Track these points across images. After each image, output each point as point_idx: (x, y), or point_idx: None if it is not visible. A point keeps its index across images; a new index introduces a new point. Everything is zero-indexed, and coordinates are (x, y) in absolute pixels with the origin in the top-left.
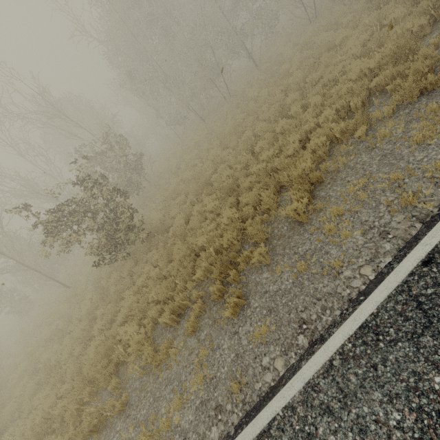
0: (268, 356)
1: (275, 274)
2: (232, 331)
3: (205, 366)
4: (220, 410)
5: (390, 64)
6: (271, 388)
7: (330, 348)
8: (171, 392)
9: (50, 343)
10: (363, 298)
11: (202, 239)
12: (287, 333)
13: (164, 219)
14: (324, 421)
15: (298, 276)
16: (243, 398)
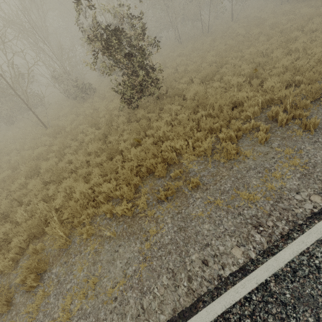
0: None
1: None
2: (311, 141)
3: (294, 157)
4: None
5: None
6: None
7: None
8: (257, 173)
9: (39, 160)
10: None
11: (247, 94)
12: None
13: (168, 91)
14: None
15: None
16: None
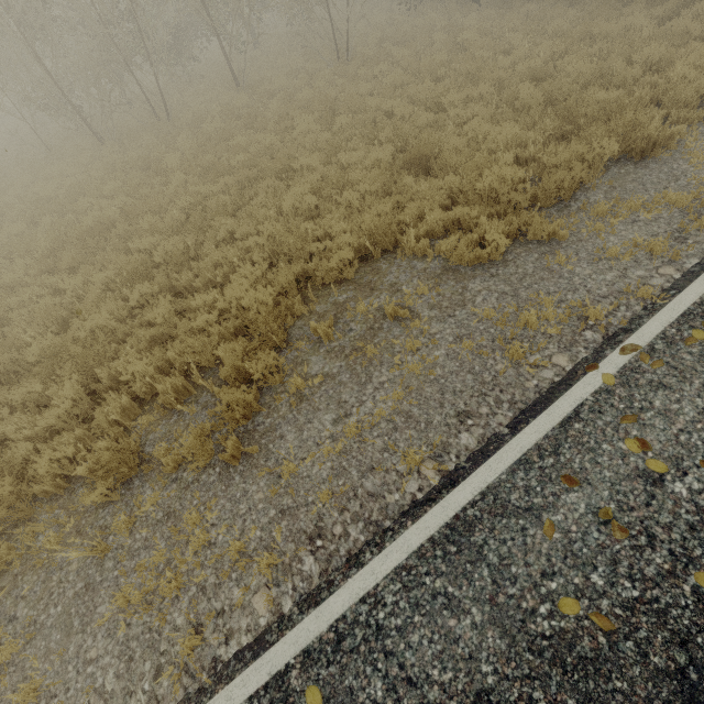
0: None
1: None
2: None
3: None
4: None
5: (244, 338)
6: None
7: None
8: None
9: None
10: None
11: None
12: None
13: None
14: None
15: None
16: None
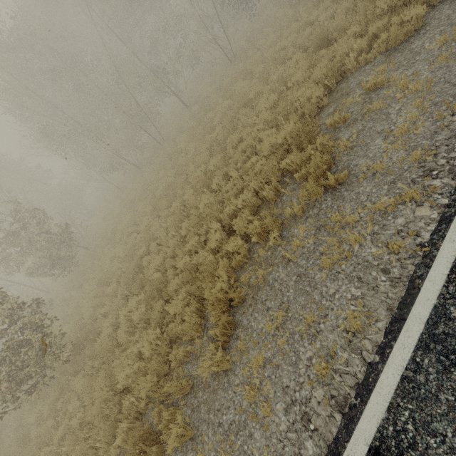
0: None
1: None
2: None
3: None
4: None
5: (294, 147)
6: None
7: None
8: None
9: None
10: None
11: (122, 380)
12: None
13: (96, 317)
14: None
15: None
16: None
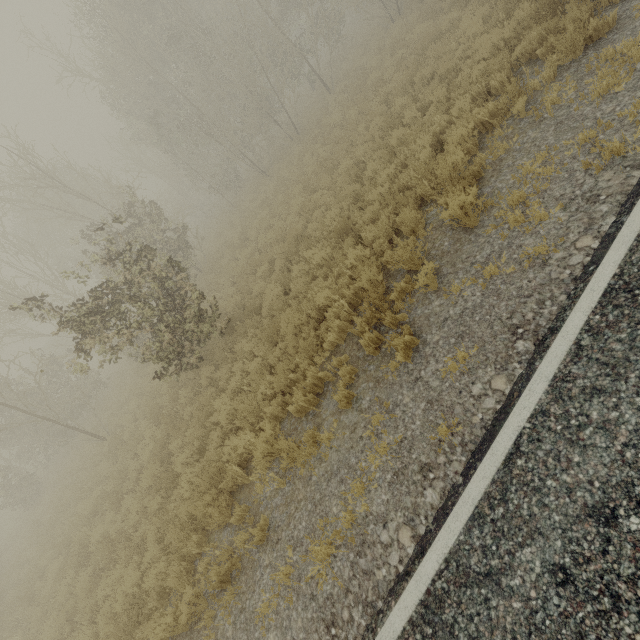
0: (479, 382)
1: (451, 296)
2: (411, 380)
3: (384, 432)
4: (429, 469)
5: (534, 25)
6: (498, 411)
7: (570, 332)
8: (340, 484)
9: (96, 519)
10: (594, 267)
11: (324, 294)
12: (497, 349)
13: (244, 302)
14: (594, 404)
15: (487, 285)
16: (460, 440)
